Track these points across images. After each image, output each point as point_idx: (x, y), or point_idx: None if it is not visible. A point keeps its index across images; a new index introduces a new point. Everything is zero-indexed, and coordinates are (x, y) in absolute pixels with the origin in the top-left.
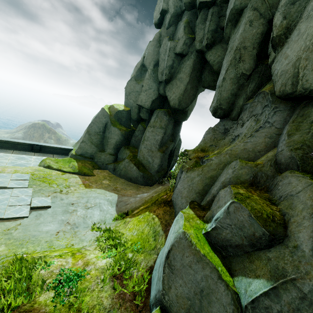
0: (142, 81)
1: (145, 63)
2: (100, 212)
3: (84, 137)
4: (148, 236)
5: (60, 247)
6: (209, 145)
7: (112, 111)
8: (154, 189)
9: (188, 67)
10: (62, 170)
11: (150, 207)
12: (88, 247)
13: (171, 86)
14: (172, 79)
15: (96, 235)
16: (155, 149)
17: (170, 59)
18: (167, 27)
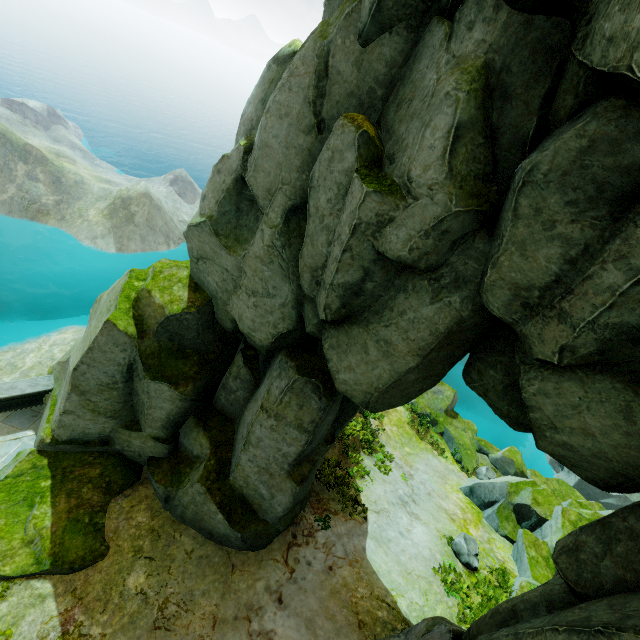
0: (240, 249)
1: (251, 183)
2: None
3: (67, 402)
4: None
5: None
6: None
7: (148, 315)
8: (270, 571)
9: (423, 327)
10: None
11: None
12: None
13: (346, 342)
14: (352, 319)
15: None
16: (280, 471)
17: (354, 265)
18: (364, 28)
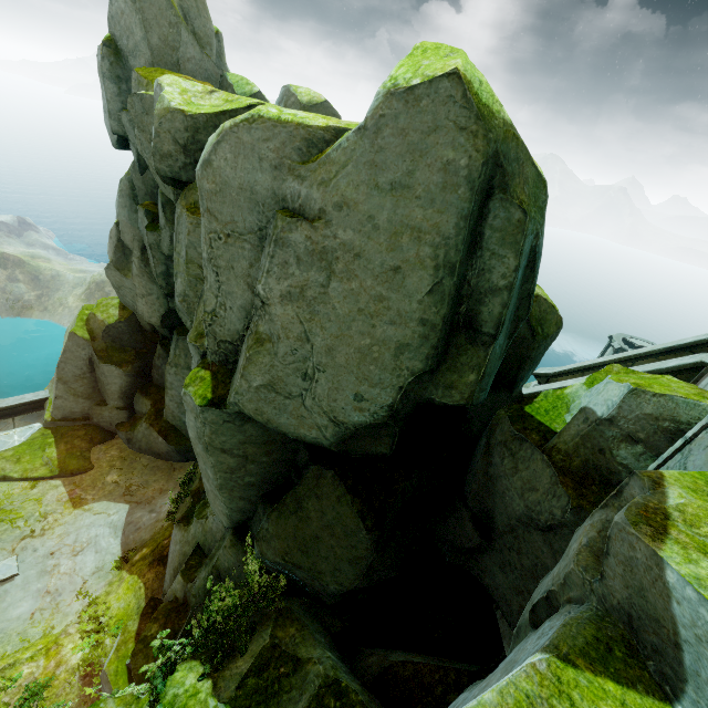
0: (131, 274)
1: (124, 240)
2: (95, 557)
3: (57, 390)
4: (133, 613)
5: (37, 637)
6: None
7: (96, 328)
8: None
9: None
10: (31, 479)
11: (148, 558)
12: (72, 626)
13: None
14: None
15: (85, 604)
16: None
17: (160, 263)
18: (139, 171)
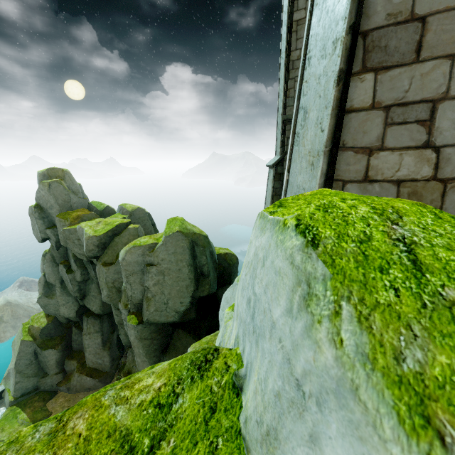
0: (55, 296)
1: (49, 281)
2: None
3: (16, 378)
4: None
5: None
6: (132, 366)
7: (35, 332)
8: None
9: (95, 289)
10: None
11: None
12: None
13: (88, 301)
14: (86, 295)
15: None
16: (101, 350)
17: (76, 286)
18: (56, 249)
